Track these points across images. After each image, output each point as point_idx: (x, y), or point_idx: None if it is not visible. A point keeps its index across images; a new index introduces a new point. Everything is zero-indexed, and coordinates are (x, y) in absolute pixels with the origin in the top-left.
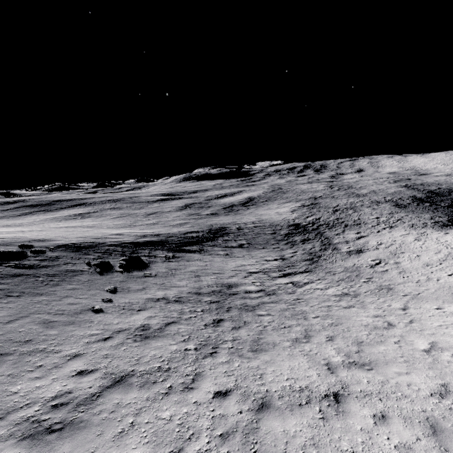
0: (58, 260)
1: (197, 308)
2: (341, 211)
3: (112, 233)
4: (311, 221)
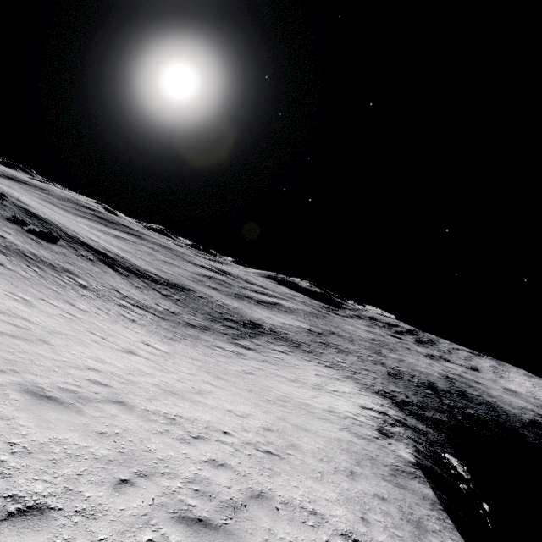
0: (2, 205)
1: (6, 245)
2: (325, 345)
3: (90, 237)
4: (276, 330)
